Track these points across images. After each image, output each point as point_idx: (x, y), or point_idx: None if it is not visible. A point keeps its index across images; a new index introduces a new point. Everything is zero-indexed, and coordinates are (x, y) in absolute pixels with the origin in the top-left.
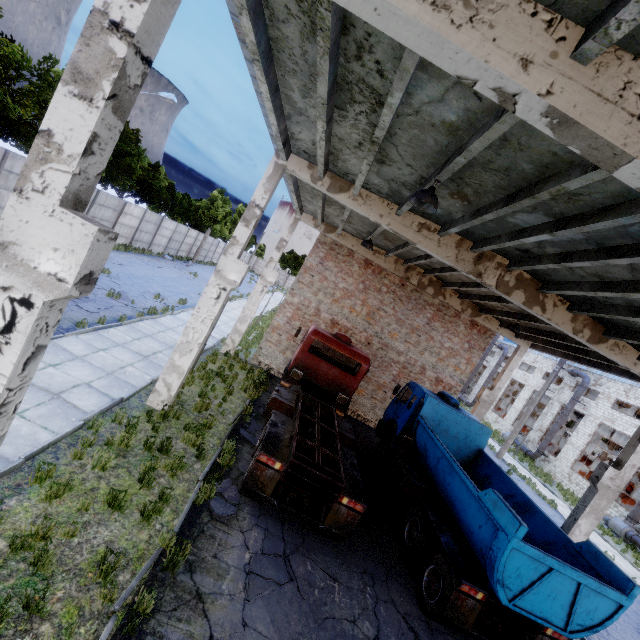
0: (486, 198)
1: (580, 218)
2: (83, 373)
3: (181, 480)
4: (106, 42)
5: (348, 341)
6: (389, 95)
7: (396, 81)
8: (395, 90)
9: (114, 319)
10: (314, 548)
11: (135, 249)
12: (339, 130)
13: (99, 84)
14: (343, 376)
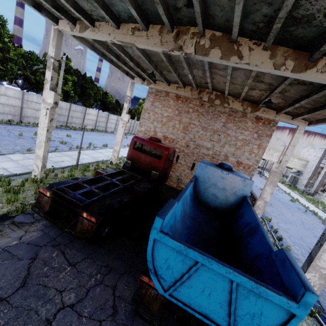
0: None
1: None
2: (8, 165)
3: (13, 206)
4: None
5: (156, 140)
6: None
7: None
8: None
9: (54, 150)
10: (75, 247)
11: (97, 130)
12: None
13: None
14: (154, 161)
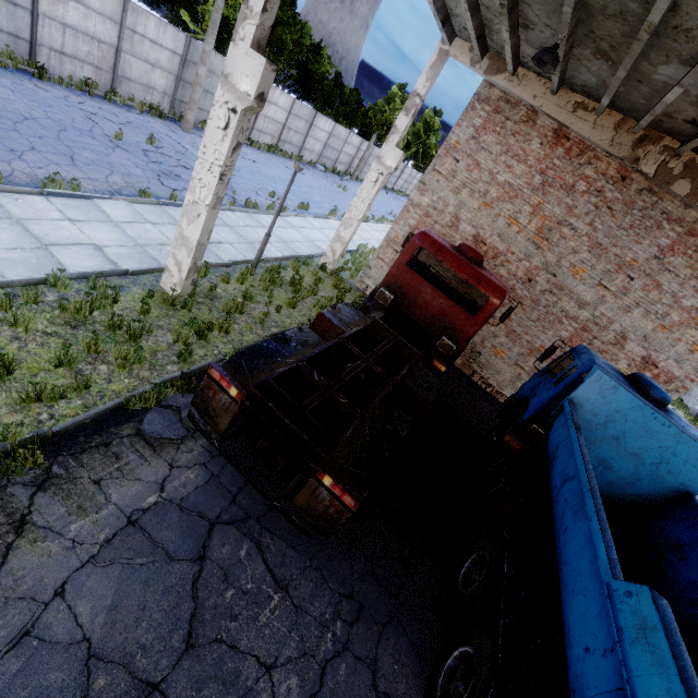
0: None
1: None
2: (104, 236)
3: (132, 376)
4: None
5: (476, 258)
6: None
7: None
8: None
9: None
10: (279, 528)
11: (281, 151)
12: None
13: None
14: (454, 312)
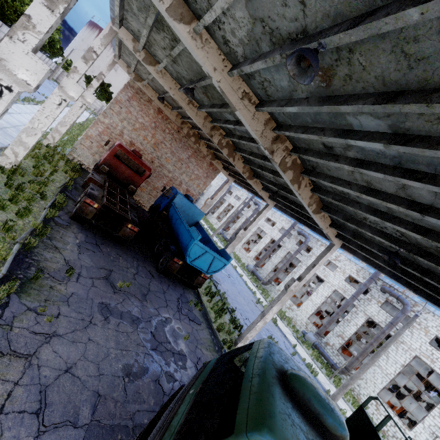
0: (215, 101)
1: (241, 123)
2: None
3: (34, 206)
4: None
5: (140, 156)
6: (178, 45)
7: (181, 43)
8: (180, 45)
9: None
10: (111, 246)
11: None
12: (155, 36)
13: (58, 6)
14: (134, 176)
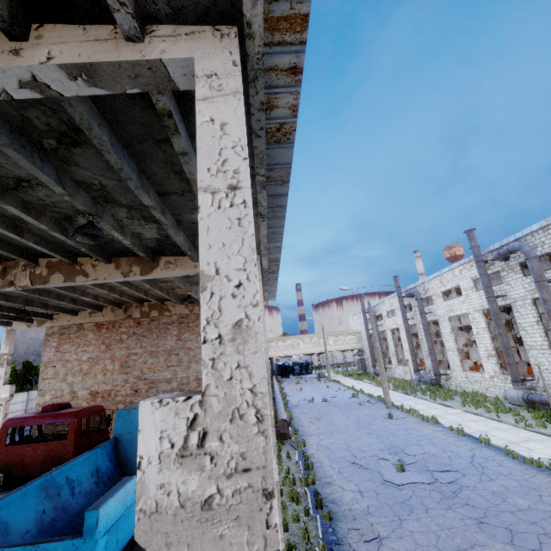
0: None
1: None
2: None
3: None
4: None
5: (55, 407)
6: None
7: None
8: None
9: None
10: None
11: None
12: None
13: None
14: (54, 447)
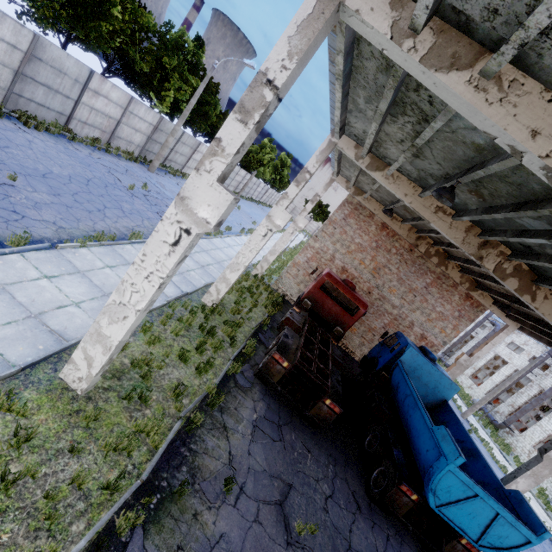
0: (499, 200)
1: None
2: None
3: (219, 356)
4: (262, 91)
5: (353, 287)
6: (433, 122)
7: (440, 115)
8: (438, 120)
9: None
10: (298, 427)
11: None
12: (388, 128)
13: (253, 115)
14: (343, 314)
